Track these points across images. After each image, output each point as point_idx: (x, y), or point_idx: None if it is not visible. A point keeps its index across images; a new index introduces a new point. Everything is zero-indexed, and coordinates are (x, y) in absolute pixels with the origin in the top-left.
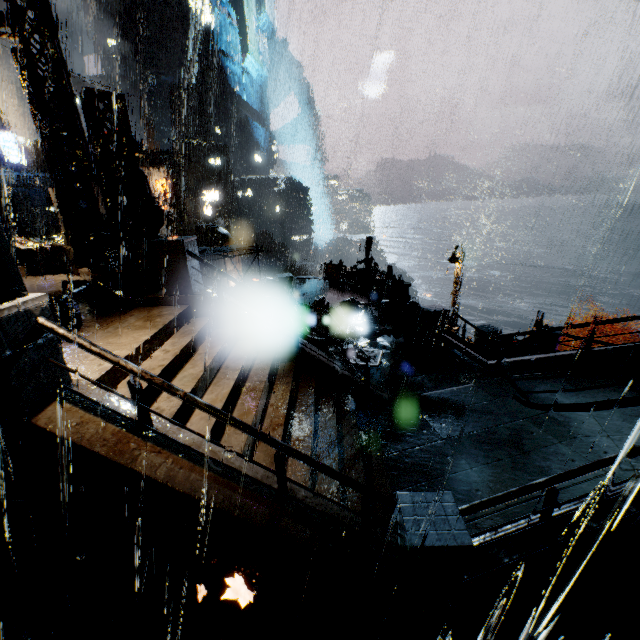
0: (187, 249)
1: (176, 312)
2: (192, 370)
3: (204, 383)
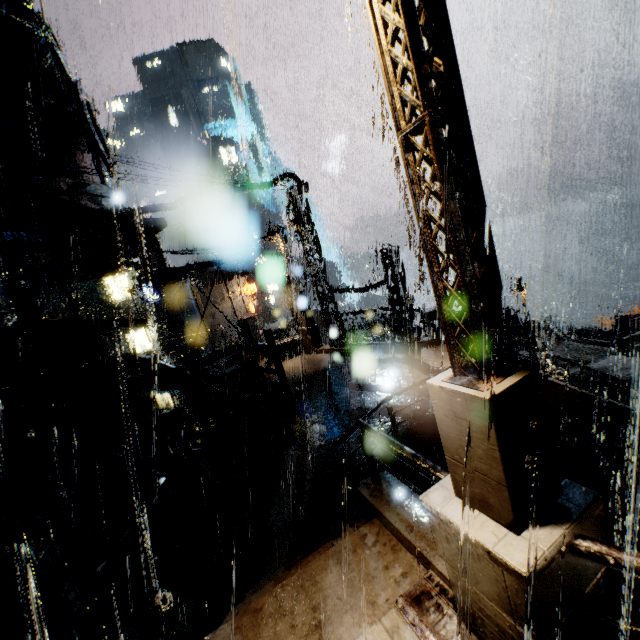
0: None
1: None
2: None
3: None
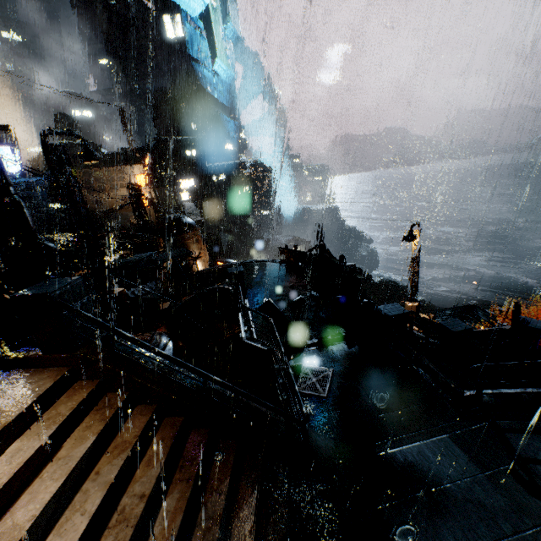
0: (59, 301)
1: (44, 386)
2: (21, 513)
3: (35, 537)
